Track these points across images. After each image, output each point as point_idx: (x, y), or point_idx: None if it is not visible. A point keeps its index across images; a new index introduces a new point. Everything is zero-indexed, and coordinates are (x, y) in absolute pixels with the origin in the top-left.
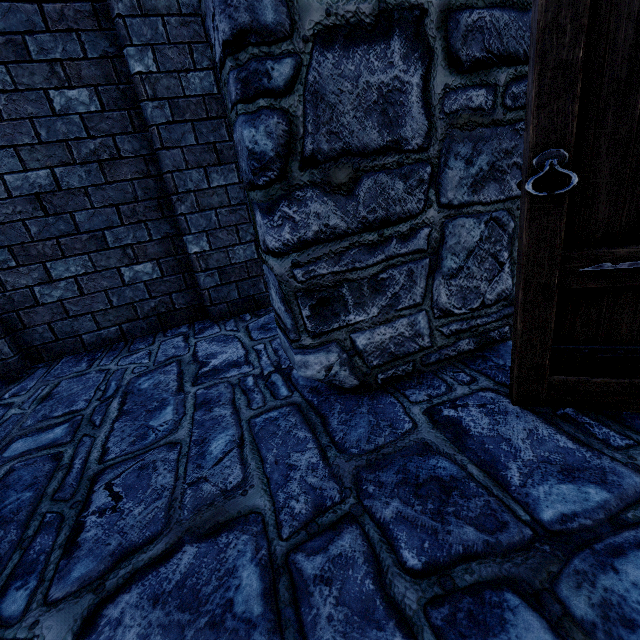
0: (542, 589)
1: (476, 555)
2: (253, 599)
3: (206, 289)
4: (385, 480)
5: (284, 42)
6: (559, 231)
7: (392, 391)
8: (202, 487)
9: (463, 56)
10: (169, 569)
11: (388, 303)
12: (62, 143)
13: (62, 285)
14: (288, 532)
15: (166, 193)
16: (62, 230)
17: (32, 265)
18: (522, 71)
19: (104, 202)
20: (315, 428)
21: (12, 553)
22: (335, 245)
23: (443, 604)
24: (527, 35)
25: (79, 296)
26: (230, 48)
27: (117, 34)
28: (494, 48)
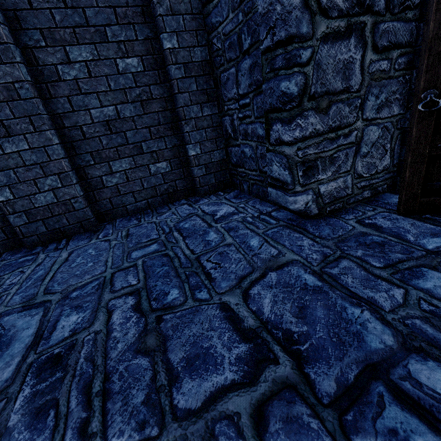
0: (435, 265)
1: (404, 260)
2: (315, 282)
3: (198, 177)
4: (351, 245)
5: (309, 41)
6: (430, 127)
7: (334, 216)
8: (260, 256)
9: (379, 45)
10: (268, 279)
11: (336, 170)
12: (122, 90)
13: (117, 175)
14: (316, 264)
15: (176, 120)
16: (119, 142)
17: (102, 163)
18: (403, 51)
19: (142, 125)
20: (302, 232)
21: (182, 284)
22: (317, 139)
23: (397, 273)
24: (407, 34)
25: (126, 182)
26: (283, 44)
27: (154, 25)
28: (392, 40)
